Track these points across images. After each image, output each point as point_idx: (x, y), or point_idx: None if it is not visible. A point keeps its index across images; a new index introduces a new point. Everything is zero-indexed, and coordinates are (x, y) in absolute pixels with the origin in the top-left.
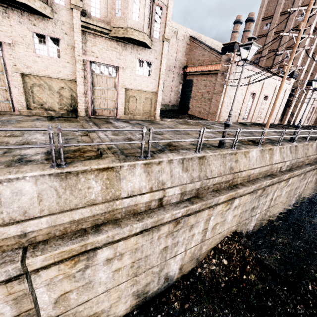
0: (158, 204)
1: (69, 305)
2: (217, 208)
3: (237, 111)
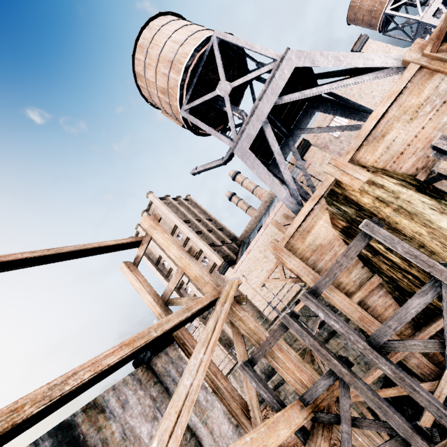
0: None
1: None
2: None
3: None
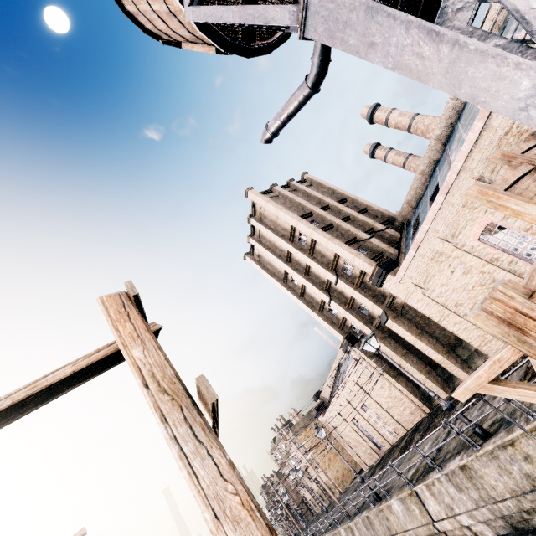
0: None
1: None
2: None
3: (366, 447)
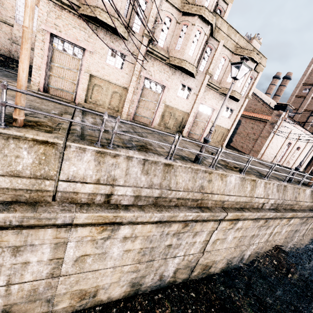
0: (261, 206)
1: (213, 247)
2: (283, 221)
3: (274, 154)
